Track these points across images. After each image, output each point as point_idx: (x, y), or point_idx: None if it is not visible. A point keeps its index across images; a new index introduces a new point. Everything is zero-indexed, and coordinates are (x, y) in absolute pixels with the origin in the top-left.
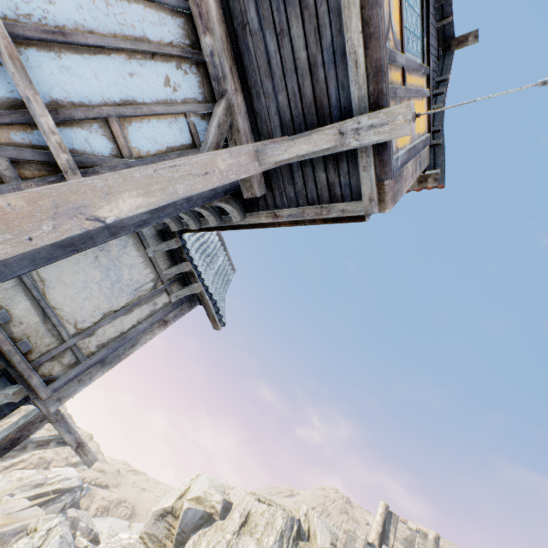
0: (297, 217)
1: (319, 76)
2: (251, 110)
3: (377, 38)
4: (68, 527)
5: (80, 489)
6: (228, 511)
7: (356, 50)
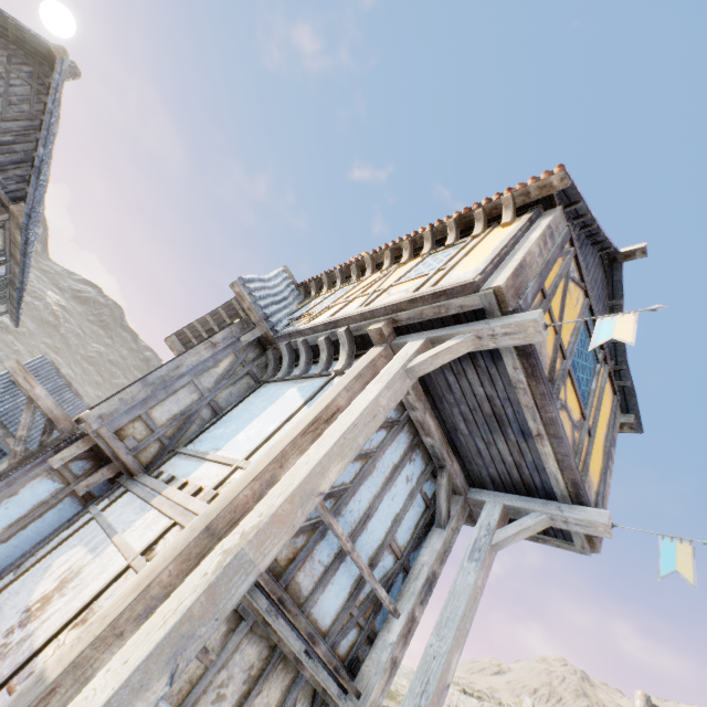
0: None
1: (524, 471)
2: (463, 467)
3: (570, 469)
4: None
5: None
6: None
7: (555, 474)
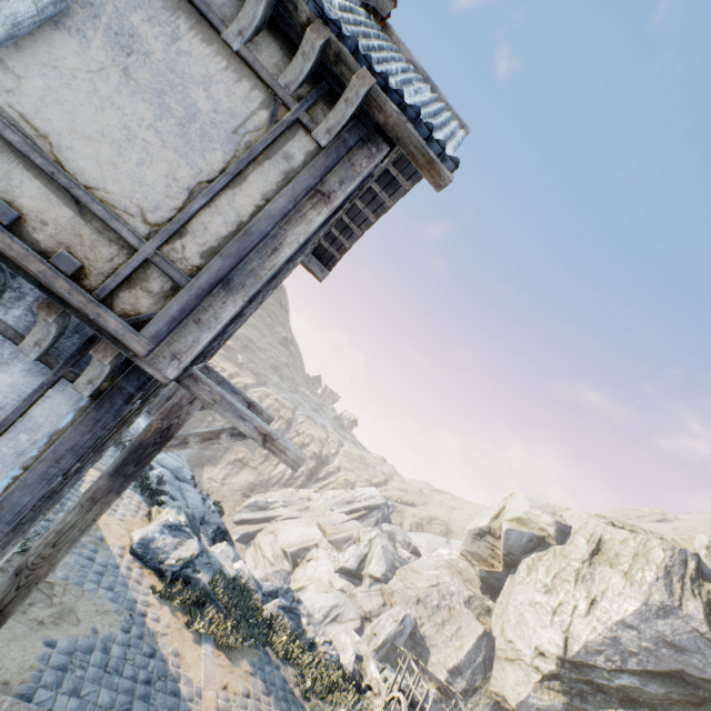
0: None
1: None
2: None
3: None
4: (387, 540)
5: (385, 506)
6: (565, 536)
7: None
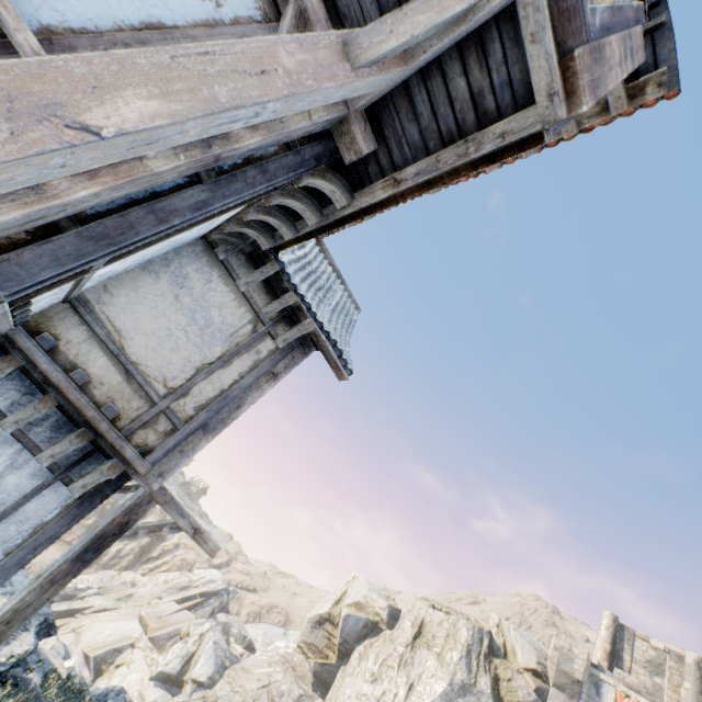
0: (429, 174)
1: None
2: (334, 15)
3: None
4: (221, 633)
5: (226, 592)
6: (396, 619)
7: None
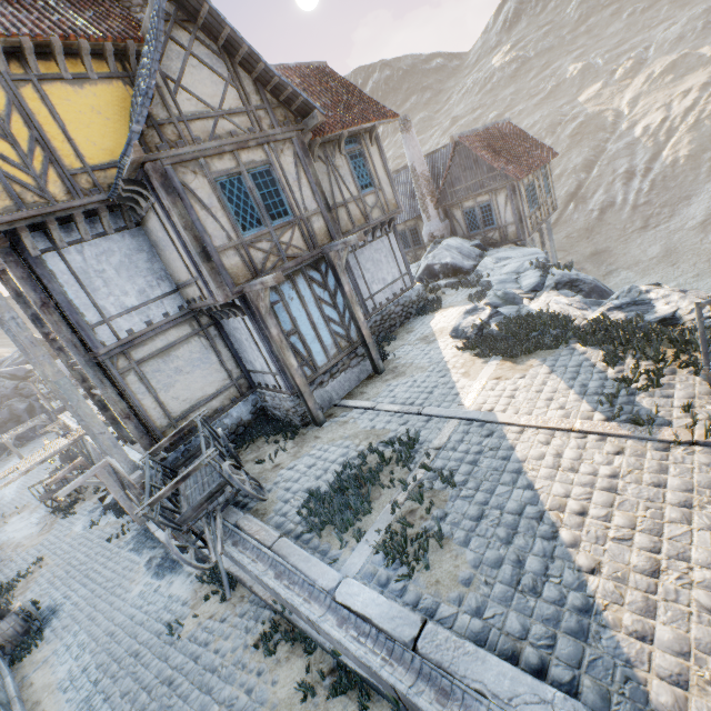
0: None
1: None
2: None
3: None
4: None
5: None
6: None
7: None
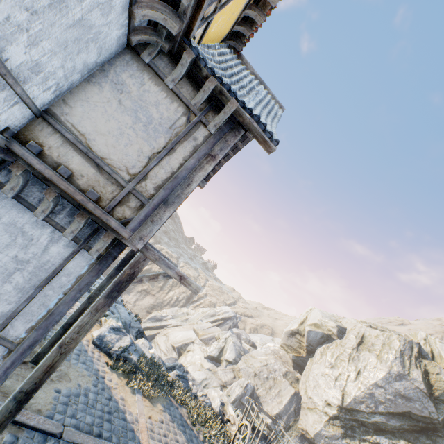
0: None
1: None
2: None
3: None
4: (236, 338)
5: (235, 318)
6: (343, 334)
7: None
